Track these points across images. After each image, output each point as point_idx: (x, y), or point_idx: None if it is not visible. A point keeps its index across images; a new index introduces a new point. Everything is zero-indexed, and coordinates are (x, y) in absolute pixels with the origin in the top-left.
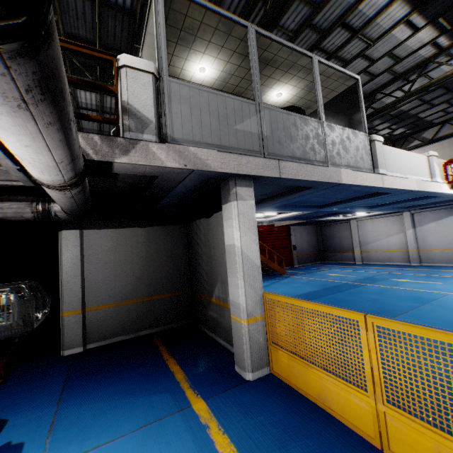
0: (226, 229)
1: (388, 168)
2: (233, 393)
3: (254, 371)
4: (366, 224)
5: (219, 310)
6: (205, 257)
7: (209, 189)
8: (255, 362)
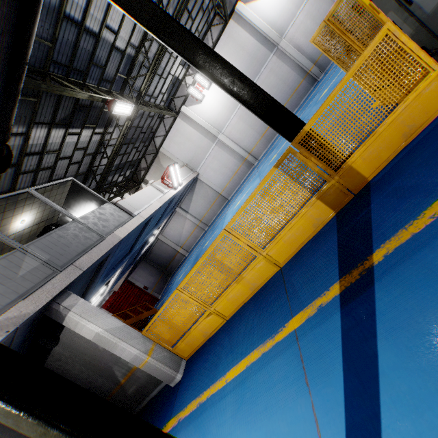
0: (82, 332)
1: (138, 208)
2: (179, 393)
3: (179, 371)
4: (167, 231)
5: (133, 380)
6: (85, 368)
7: (37, 326)
8: (175, 366)
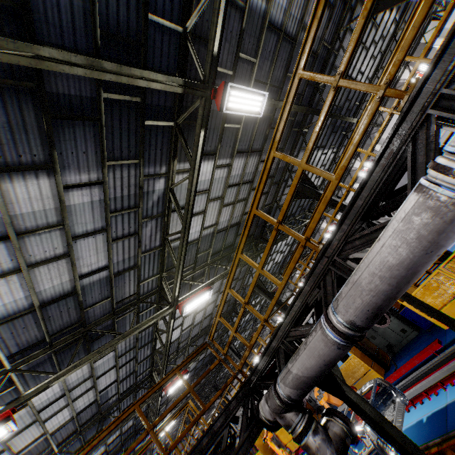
0: None
1: None
2: None
3: None
4: None
5: None
6: None
7: None
8: None
